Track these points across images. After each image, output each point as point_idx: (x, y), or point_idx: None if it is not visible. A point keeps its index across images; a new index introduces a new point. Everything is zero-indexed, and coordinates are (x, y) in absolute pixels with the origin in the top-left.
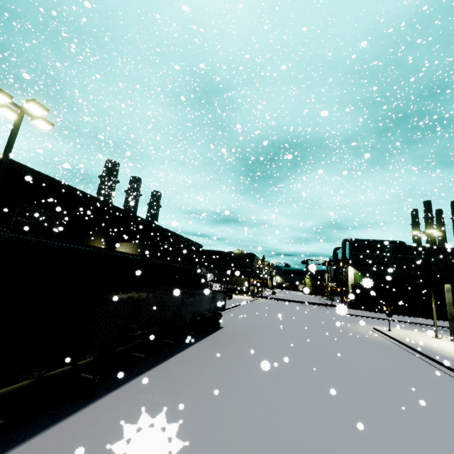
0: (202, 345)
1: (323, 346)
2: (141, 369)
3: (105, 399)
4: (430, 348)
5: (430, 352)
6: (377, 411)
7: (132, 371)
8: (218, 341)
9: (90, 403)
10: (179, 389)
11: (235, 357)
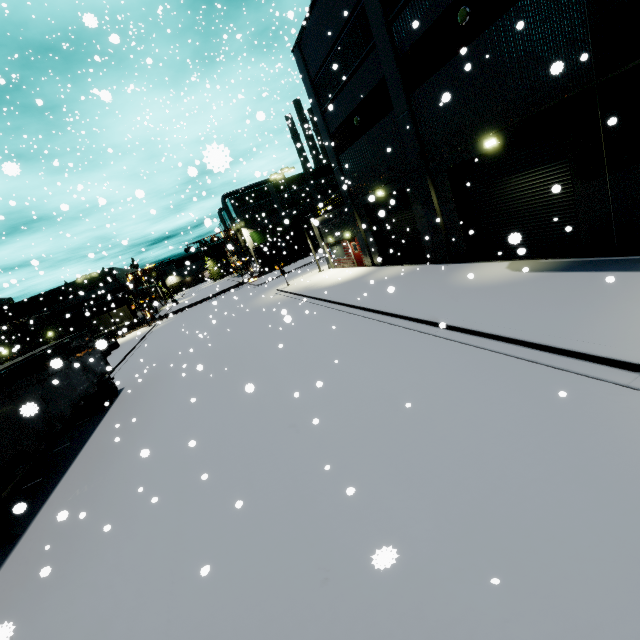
0: (107, 421)
1: (232, 339)
2: (49, 488)
3: (31, 529)
4: (312, 287)
5: (310, 292)
6: (264, 365)
7: (39, 497)
8: (125, 405)
9: (17, 543)
10: (105, 467)
11: (150, 406)
